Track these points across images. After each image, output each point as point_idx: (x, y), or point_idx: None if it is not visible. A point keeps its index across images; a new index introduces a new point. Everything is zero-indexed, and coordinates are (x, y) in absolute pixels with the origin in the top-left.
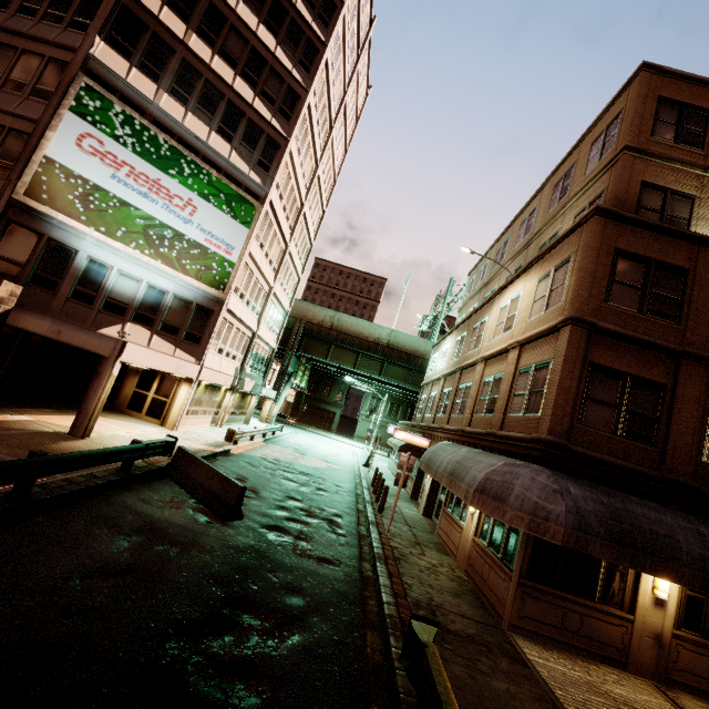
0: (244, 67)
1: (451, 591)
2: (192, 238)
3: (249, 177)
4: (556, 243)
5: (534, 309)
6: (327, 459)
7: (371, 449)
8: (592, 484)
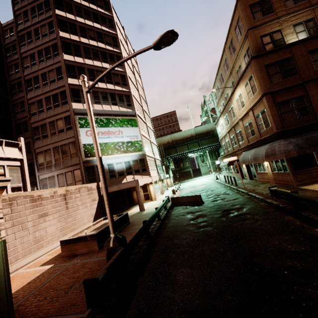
0: (106, 79)
1: None
2: (126, 141)
3: (128, 111)
4: (244, 72)
5: (249, 96)
6: (203, 184)
7: (213, 173)
8: (297, 136)
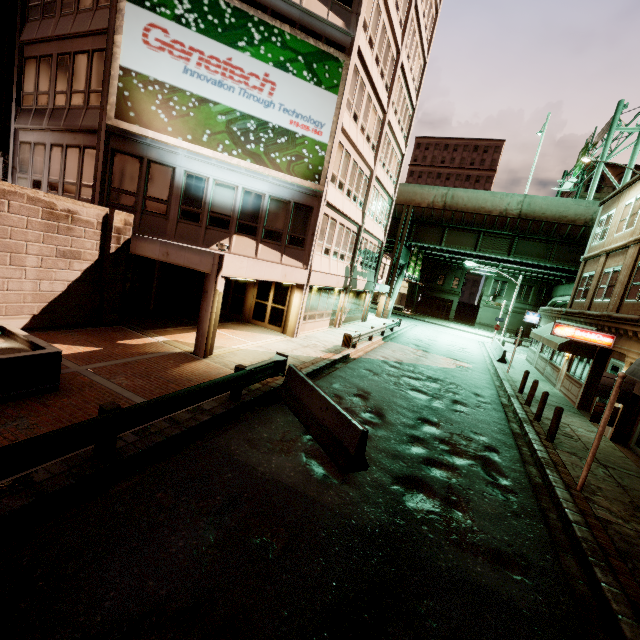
0: None
1: None
2: (276, 125)
3: (328, 22)
4: None
5: None
6: (453, 355)
7: (502, 339)
8: None
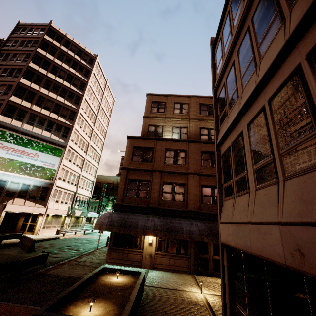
0: (53, 109)
1: (99, 259)
2: (38, 165)
3: (59, 141)
4: None
5: None
6: None
7: None
8: (125, 213)
